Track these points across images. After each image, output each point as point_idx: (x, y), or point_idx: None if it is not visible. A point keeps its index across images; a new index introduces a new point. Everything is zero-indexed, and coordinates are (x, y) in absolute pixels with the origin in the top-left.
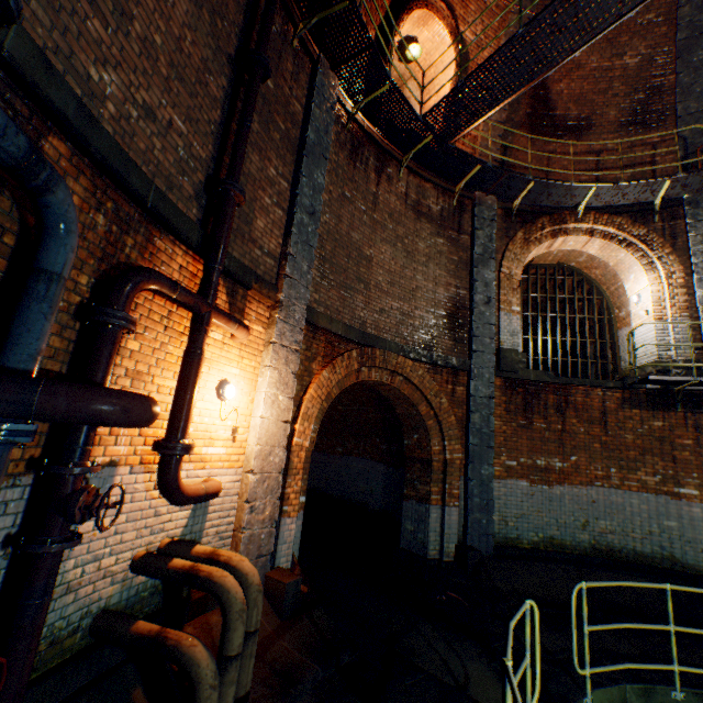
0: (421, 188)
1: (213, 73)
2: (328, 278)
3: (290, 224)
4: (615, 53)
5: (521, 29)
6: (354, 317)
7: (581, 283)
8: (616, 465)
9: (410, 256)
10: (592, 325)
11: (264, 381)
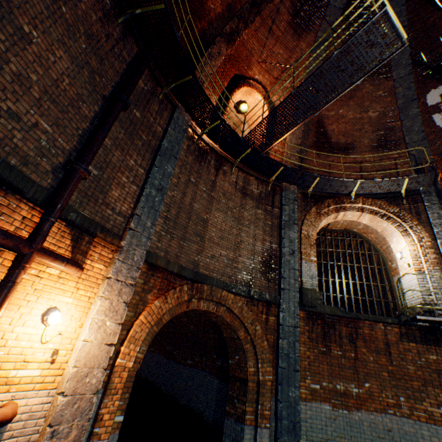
0: (246, 179)
1: (87, 102)
2: (171, 232)
3: (141, 195)
4: (363, 110)
5: (293, 90)
6: (189, 260)
7: (362, 243)
8: (404, 393)
9: (237, 220)
10: (374, 272)
11: (94, 309)
